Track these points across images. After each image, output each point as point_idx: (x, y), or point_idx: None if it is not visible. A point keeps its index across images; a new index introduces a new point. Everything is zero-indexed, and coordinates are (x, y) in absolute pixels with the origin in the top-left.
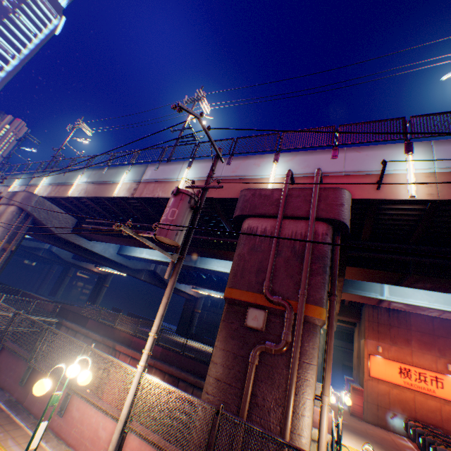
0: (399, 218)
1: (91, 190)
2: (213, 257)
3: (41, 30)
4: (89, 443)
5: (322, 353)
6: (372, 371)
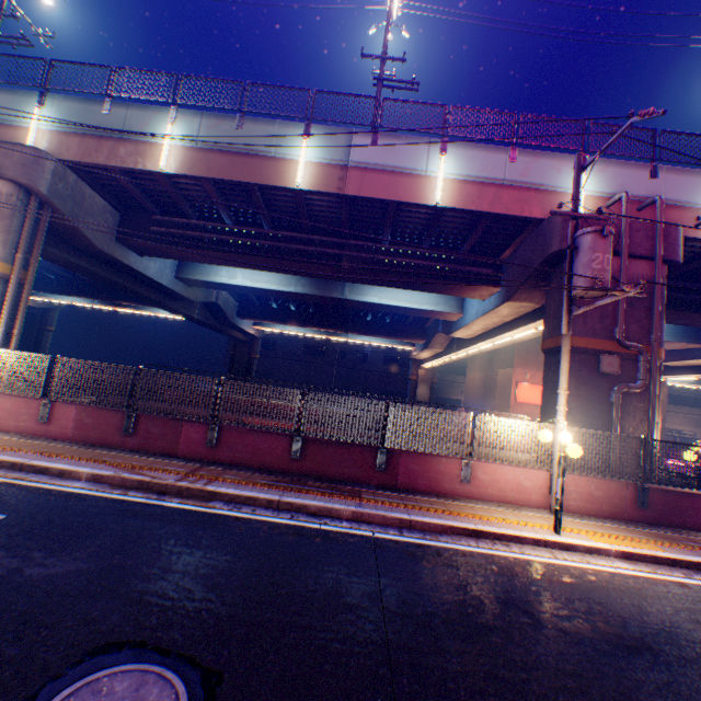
0: None
1: (222, 166)
2: (412, 289)
3: None
4: (514, 494)
5: (430, 388)
6: (518, 397)
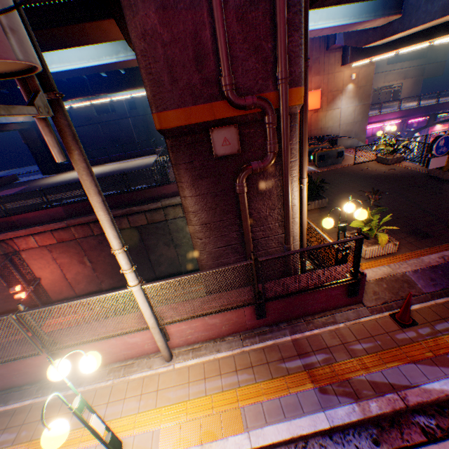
0: None
1: None
2: None
3: None
4: (126, 352)
5: None
6: None
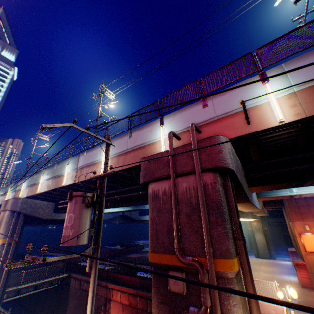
0: (278, 138)
1: (50, 184)
2: None
3: (5, 81)
4: None
5: (264, 234)
6: (307, 246)
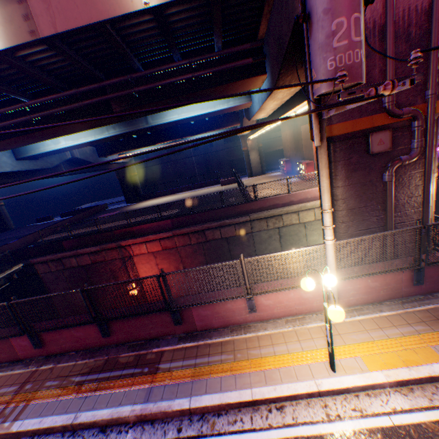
0: None
1: None
2: None
3: None
4: (298, 307)
5: (258, 153)
6: None
